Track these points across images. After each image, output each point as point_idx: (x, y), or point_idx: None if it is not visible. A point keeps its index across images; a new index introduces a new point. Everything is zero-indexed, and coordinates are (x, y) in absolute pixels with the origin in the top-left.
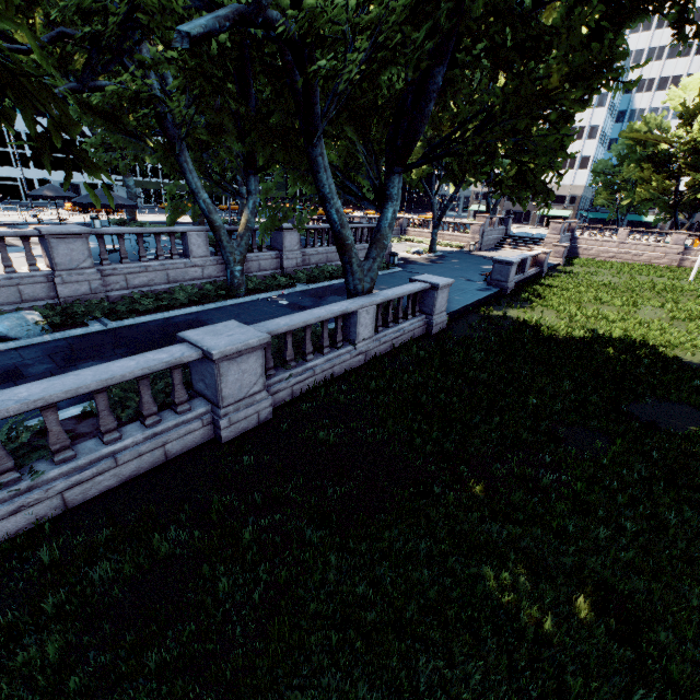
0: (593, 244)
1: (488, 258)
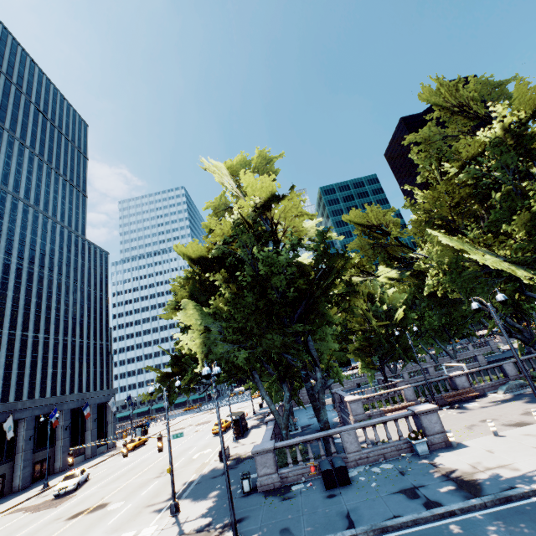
0: None
1: None
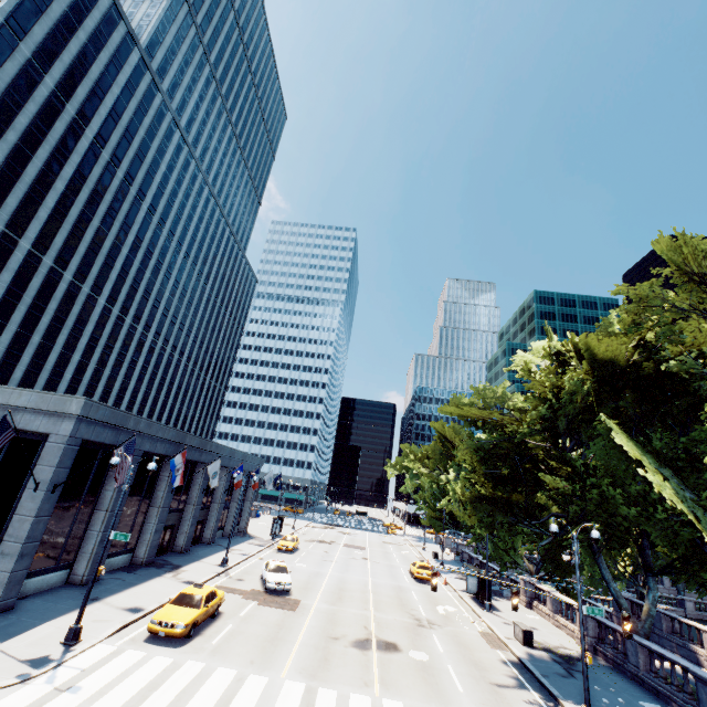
0: None
1: None
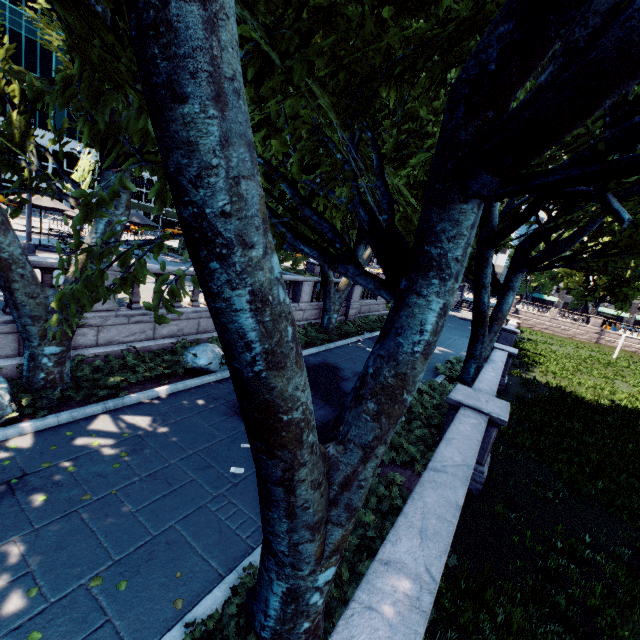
0: (531, 316)
1: (462, 319)
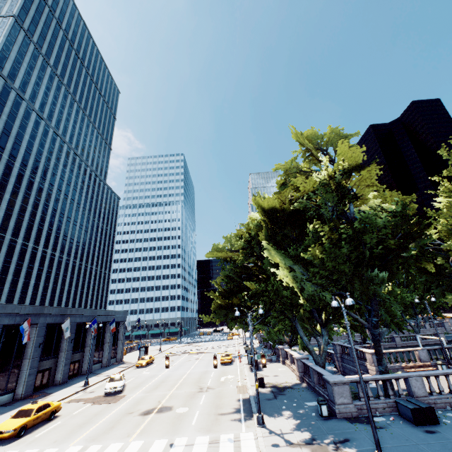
0: None
1: None
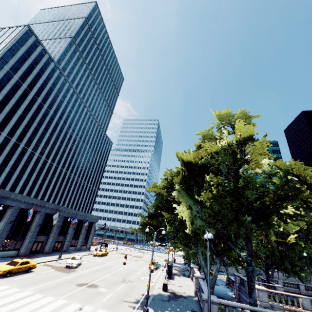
0: None
1: None
